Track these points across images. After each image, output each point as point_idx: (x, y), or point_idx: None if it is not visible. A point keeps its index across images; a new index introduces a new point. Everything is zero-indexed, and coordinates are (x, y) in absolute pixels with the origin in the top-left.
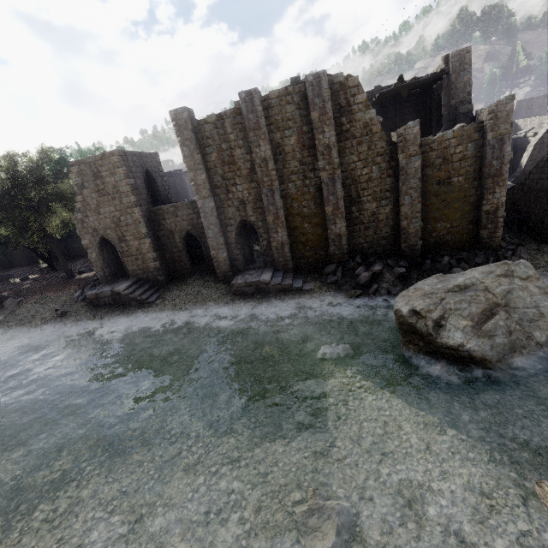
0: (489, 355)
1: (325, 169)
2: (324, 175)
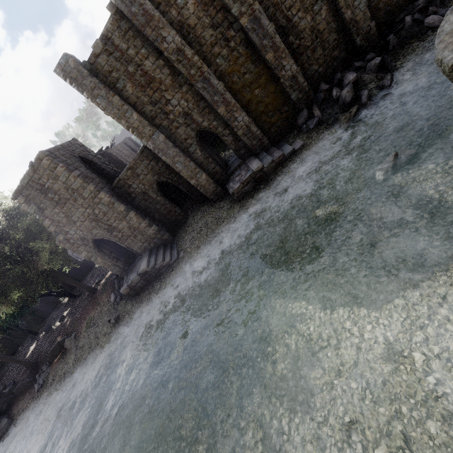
0: None
1: (243, 13)
2: (244, 21)
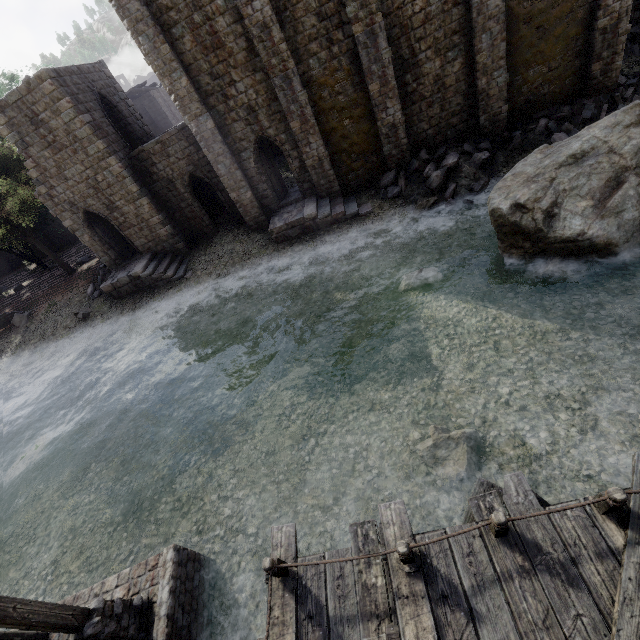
0: (615, 238)
1: (359, 19)
2: (358, 29)
